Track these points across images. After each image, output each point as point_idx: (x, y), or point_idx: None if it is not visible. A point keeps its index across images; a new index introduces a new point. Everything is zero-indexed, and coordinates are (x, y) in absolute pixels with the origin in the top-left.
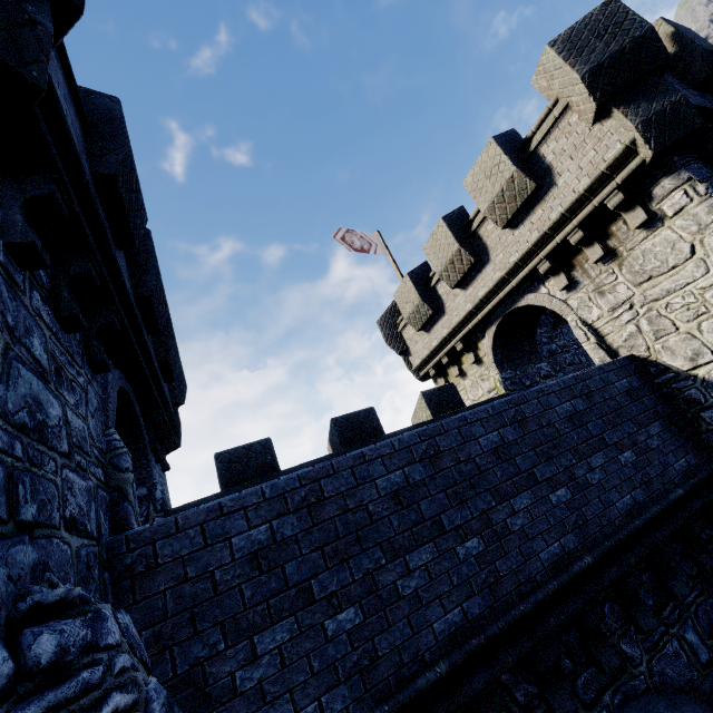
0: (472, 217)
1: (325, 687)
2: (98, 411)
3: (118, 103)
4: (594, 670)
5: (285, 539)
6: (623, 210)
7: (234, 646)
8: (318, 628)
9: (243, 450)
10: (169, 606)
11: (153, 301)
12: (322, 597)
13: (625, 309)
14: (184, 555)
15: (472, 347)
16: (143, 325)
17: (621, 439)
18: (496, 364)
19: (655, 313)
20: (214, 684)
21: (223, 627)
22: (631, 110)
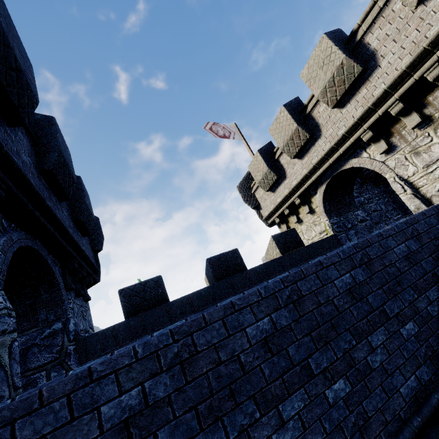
0: (307, 103)
1: None
2: None
3: None
4: None
5: (158, 402)
6: None
7: None
8: None
9: (140, 286)
10: None
11: (56, 173)
12: None
13: None
14: (46, 433)
15: (307, 201)
16: (51, 194)
17: None
18: (325, 213)
19: None
20: None
21: None
22: None
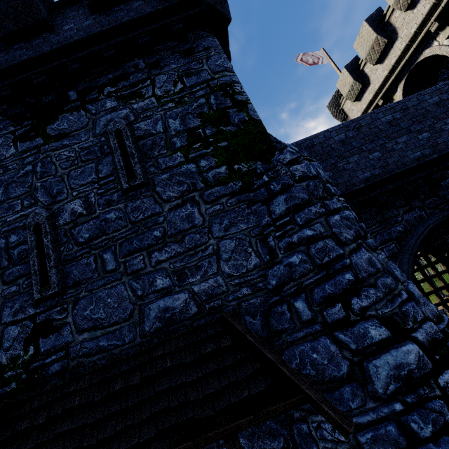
0: (385, 12)
1: None
2: None
3: None
4: (435, 199)
5: None
6: None
7: None
8: None
9: None
10: None
11: None
12: None
13: None
14: None
15: (389, 100)
16: None
17: None
18: None
19: None
20: None
21: None
22: None
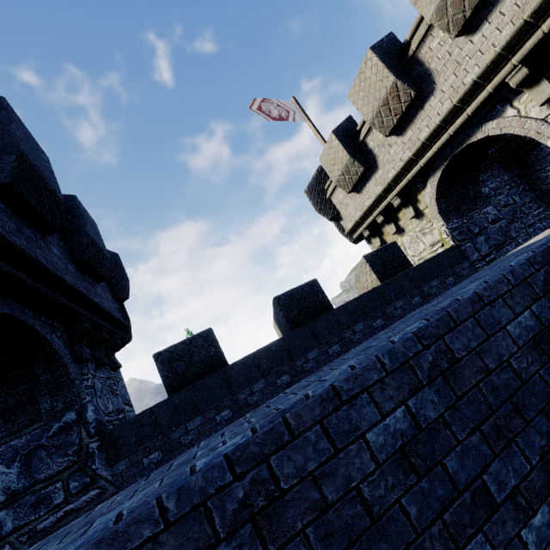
0: (409, 38)
1: None
2: None
3: None
4: None
5: None
6: None
7: None
8: None
9: (183, 346)
10: None
11: (20, 190)
12: None
13: None
14: None
15: (411, 200)
16: (23, 225)
17: None
18: (441, 215)
19: None
20: None
21: None
22: None
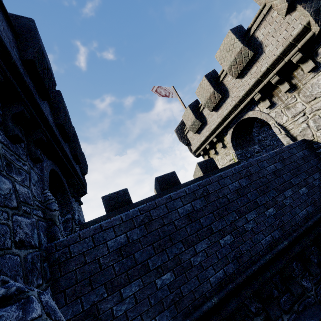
0: (220, 74)
1: (158, 312)
2: (38, 182)
3: (33, 21)
4: (289, 294)
5: (134, 241)
6: (301, 62)
7: (111, 295)
8: (152, 284)
9: (114, 194)
10: (78, 277)
11: (64, 126)
12: (154, 268)
13: (301, 115)
14: (84, 251)
15: (221, 139)
16: (61, 138)
17: (300, 182)
18: (233, 147)
19: (317, 117)
20: (103, 313)
21: (105, 286)
22: (307, 5)
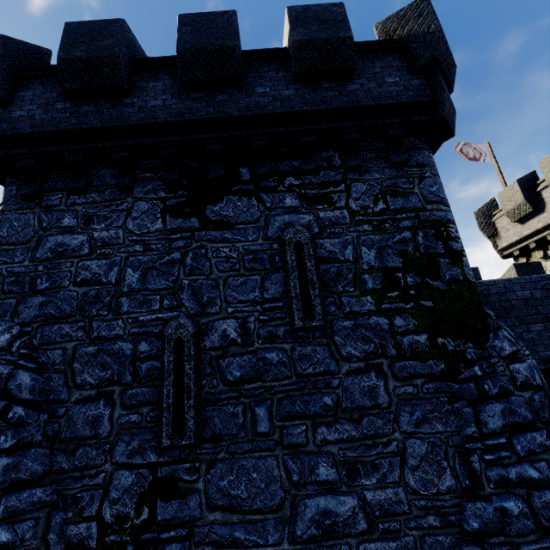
0: None
1: None
2: None
3: None
4: None
5: None
6: None
7: None
8: None
9: None
10: None
11: None
12: None
13: None
14: None
15: None
16: None
17: None
18: None
19: None
20: None
21: None
22: None
